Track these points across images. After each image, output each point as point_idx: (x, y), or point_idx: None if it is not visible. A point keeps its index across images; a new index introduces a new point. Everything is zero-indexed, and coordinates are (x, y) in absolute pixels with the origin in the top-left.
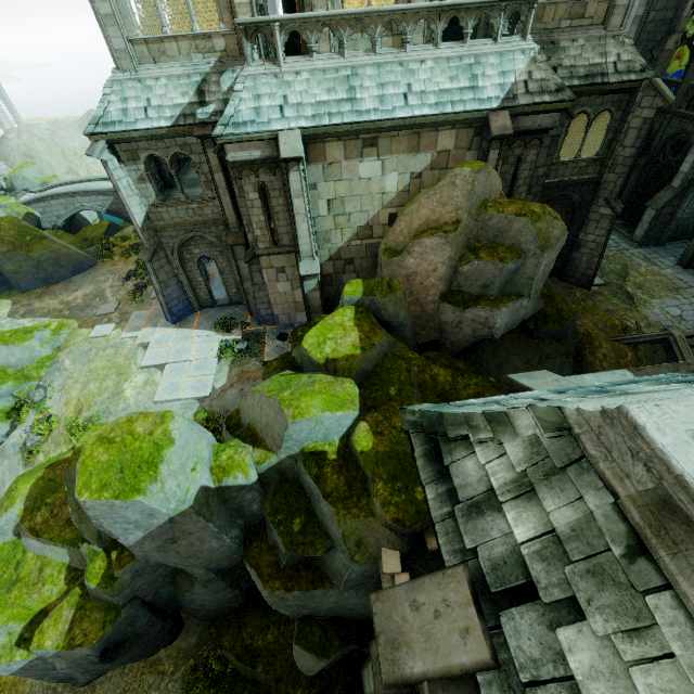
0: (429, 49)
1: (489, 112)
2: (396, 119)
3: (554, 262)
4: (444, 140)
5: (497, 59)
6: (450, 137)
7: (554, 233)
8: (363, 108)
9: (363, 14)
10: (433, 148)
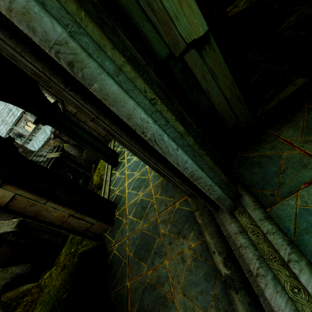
0: (38, 133)
1: (50, 135)
2: (41, 146)
3: (77, 150)
4: (51, 142)
5: (46, 127)
6: (52, 141)
7: (67, 148)
8: (36, 148)
9: (27, 137)
10: (51, 144)
